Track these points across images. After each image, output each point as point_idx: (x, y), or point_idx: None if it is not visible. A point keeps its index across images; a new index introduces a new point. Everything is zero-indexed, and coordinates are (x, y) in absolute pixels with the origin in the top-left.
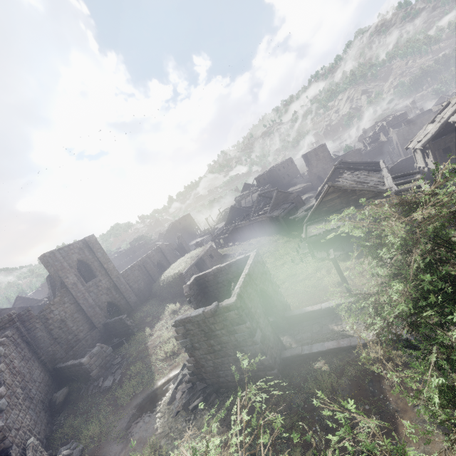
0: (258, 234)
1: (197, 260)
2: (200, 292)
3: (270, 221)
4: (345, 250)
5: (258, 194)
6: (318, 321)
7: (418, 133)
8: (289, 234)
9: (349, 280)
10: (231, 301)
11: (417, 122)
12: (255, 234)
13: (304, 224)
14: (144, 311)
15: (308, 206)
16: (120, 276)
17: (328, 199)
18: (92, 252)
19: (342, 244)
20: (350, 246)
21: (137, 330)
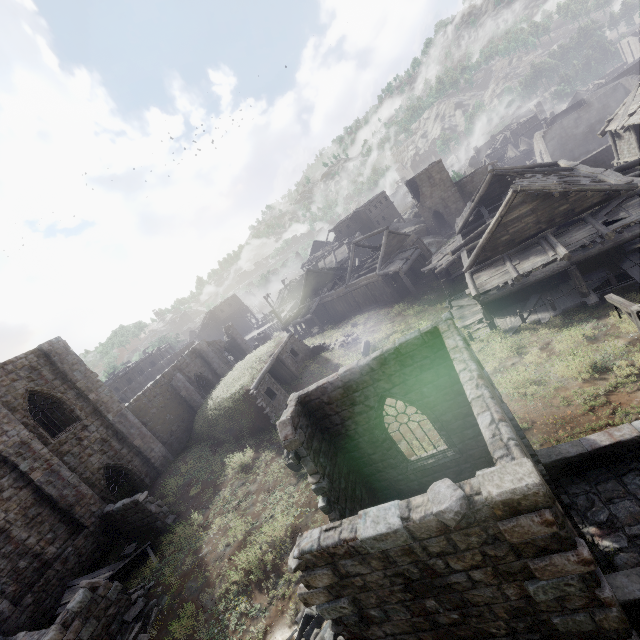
0: (362, 308)
1: (272, 362)
2: (314, 430)
3: (384, 283)
4: (558, 307)
5: (353, 242)
6: (634, 467)
7: (621, 105)
8: (420, 299)
9: (615, 360)
10: (525, 481)
11: (571, 116)
12: (357, 309)
13: (466, 272)
14: (184, 474)
15: (452, 247)
16: (127, 411)
17: (513, 217)
18: (61, 372)
19: (543, 298)
20: (564, 300)
21: (173, 520)
